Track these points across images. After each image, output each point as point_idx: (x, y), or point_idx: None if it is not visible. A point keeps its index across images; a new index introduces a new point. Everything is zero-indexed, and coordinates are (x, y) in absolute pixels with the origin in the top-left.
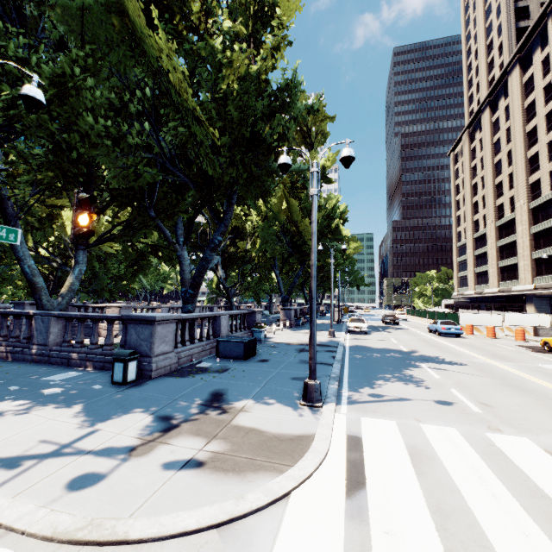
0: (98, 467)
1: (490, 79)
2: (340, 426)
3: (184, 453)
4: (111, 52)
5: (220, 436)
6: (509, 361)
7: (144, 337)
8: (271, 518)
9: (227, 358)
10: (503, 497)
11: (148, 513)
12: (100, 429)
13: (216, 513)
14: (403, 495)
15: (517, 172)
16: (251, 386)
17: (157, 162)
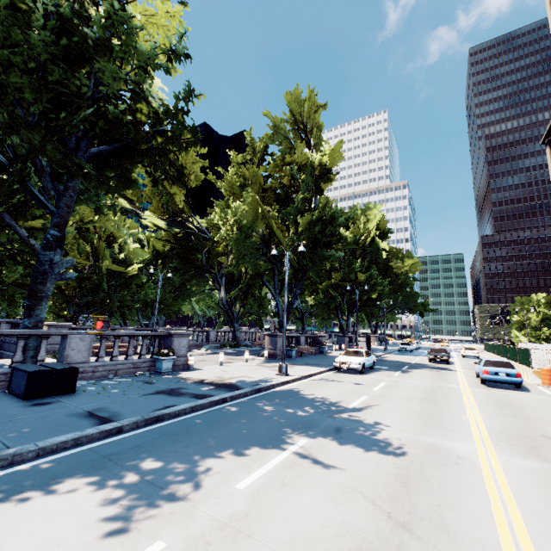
0: None
1: None
2: None
3: None
4: None
5: None
6: (535, 458)
7: None
8: None
9: (13, 394)
10: None
11: None
12: None
13: None
14: None
15: None
16: None
17: None
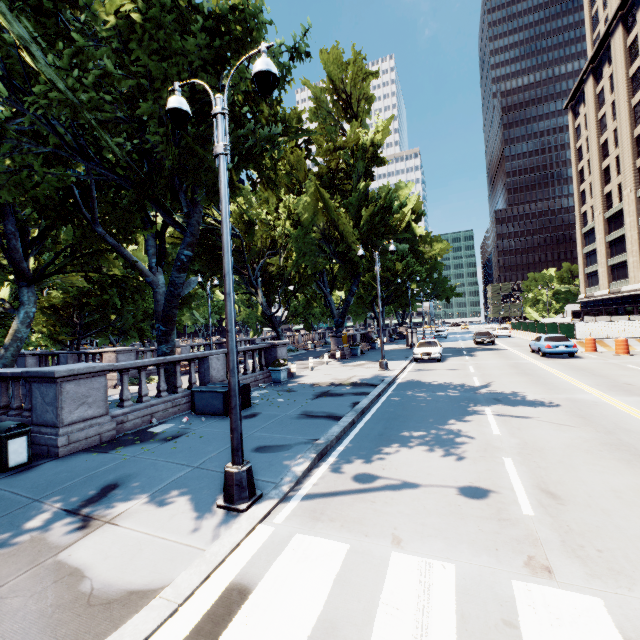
0: None
1: None
2: (238, 560)
3: None
4: None
5: None
6: (635, 395)
7: (49, 400)
8: None
9: (204, 414)
10: None
11: None
12: None
13: None
14: None
15: None
16: (177, 468)
17: None
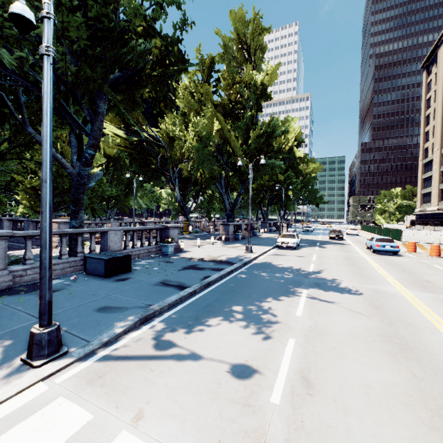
0: None
1: None
2: None
3: None
4: None
5: None
6: (429, 292)
7: None
8: None
9: (92, 275)
10: None
11: None
12: None
13: None
14: None
15: None
16: (26, 319)
17: None
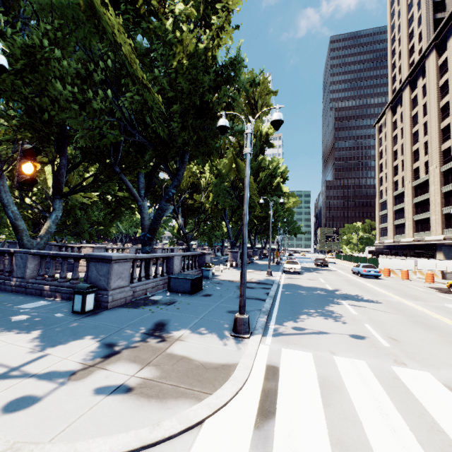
0: (37, 390)
1: (410, 62)
2: (262, 356)
3: (117, 378)
4: (77, 28)
5: (153, 363)
6: (418, 301)
7: (103, 273)
8: (181, 447)
9: (176, 292)
10: (401, 431)
11: (68, 438)
12: (50, 353)
13: (129, 440)
14: (308, 426)
15: (432, 140)
16: (191, 318)
17: (121, 126)
